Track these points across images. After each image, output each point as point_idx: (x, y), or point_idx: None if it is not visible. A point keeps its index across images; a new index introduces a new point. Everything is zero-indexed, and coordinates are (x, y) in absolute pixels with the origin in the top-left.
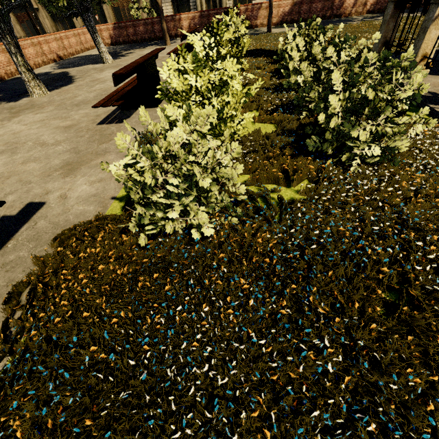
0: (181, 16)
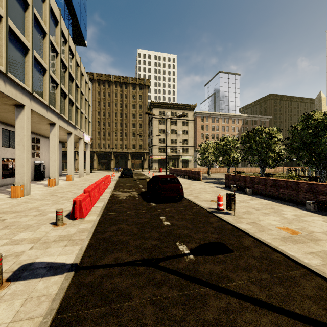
0: (201, 168)
